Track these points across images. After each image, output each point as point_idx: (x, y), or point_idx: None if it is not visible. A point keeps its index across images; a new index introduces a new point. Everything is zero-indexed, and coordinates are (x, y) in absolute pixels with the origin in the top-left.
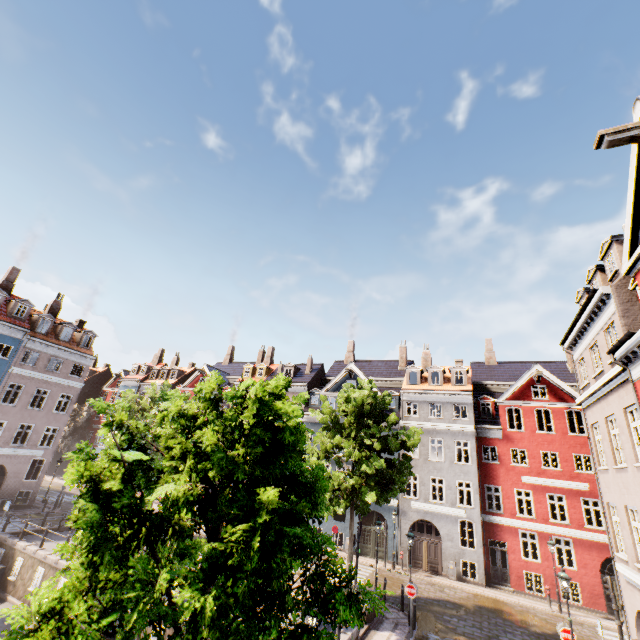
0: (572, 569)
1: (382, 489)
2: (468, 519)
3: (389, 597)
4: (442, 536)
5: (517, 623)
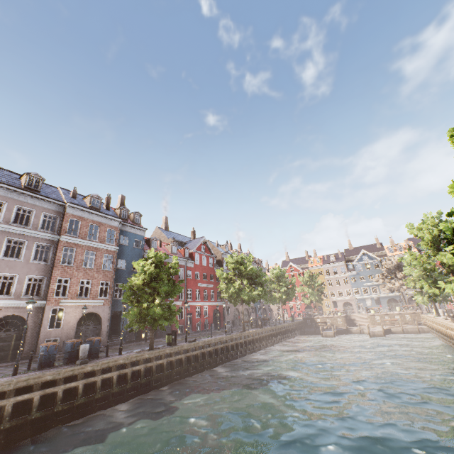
0: None
1: None
2: None
3: None
4: None
5: None
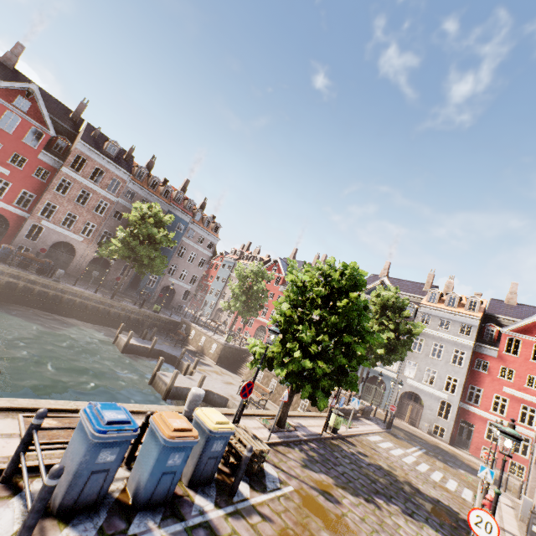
0: (524, 457)
1: (388, 351)
2: (448, 401)
3: (377, 417)
4: (424, 406)
5: (462, 461)
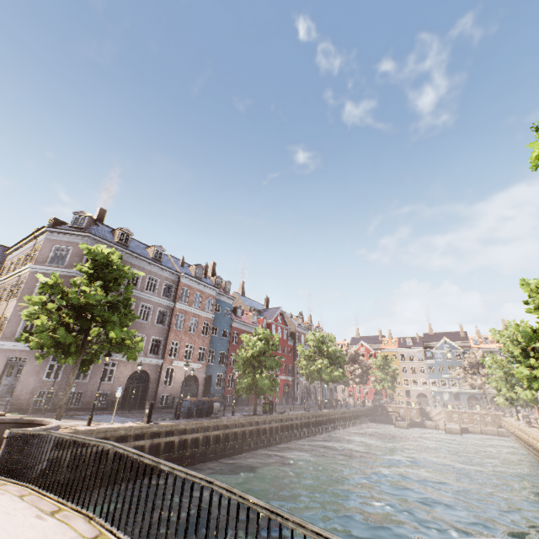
0: None
1: None
2: None
3: None
4: None
5: None
